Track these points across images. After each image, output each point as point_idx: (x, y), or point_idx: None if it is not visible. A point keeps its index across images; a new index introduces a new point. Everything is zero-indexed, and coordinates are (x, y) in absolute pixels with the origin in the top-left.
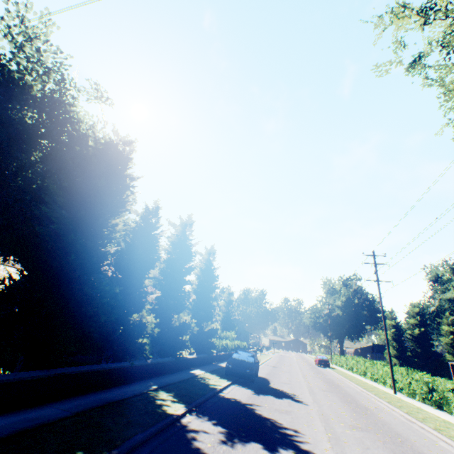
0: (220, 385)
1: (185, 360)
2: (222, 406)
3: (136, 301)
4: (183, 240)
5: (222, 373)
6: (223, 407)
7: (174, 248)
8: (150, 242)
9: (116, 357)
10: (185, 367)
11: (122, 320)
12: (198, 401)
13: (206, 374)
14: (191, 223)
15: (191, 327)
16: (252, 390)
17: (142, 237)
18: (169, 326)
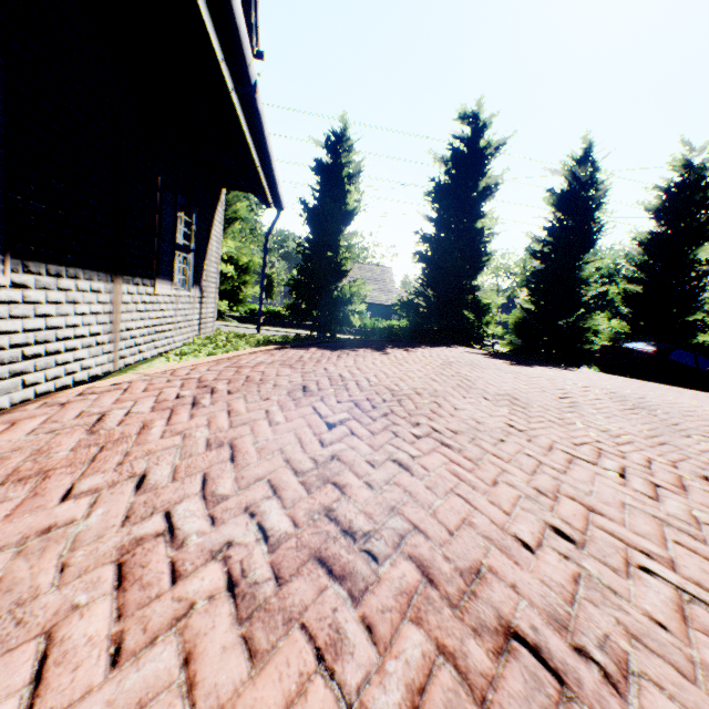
0: None
1: None
2: None
3: None
4: None
5: None
6: None
7: None
8: None
9: None
10: None
11: None
12: None
13: None
14: None
15: None
16: None
17: None
18: None
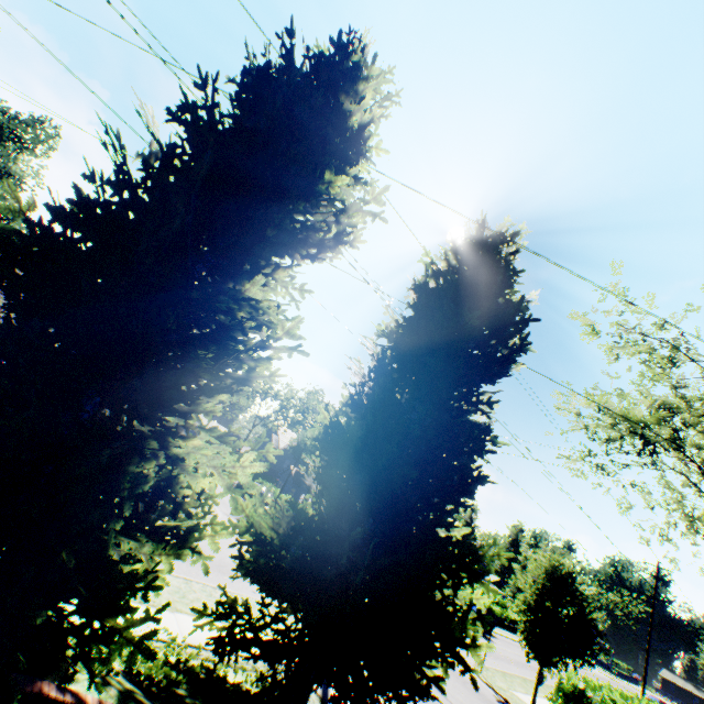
0: None
1: None
2: None
3: None
4: None
5: None
6: None
7: None
8: None
9: None
10: None
11: None
12: None
13: None
14: None
15: None
16: None
17: None
18: None
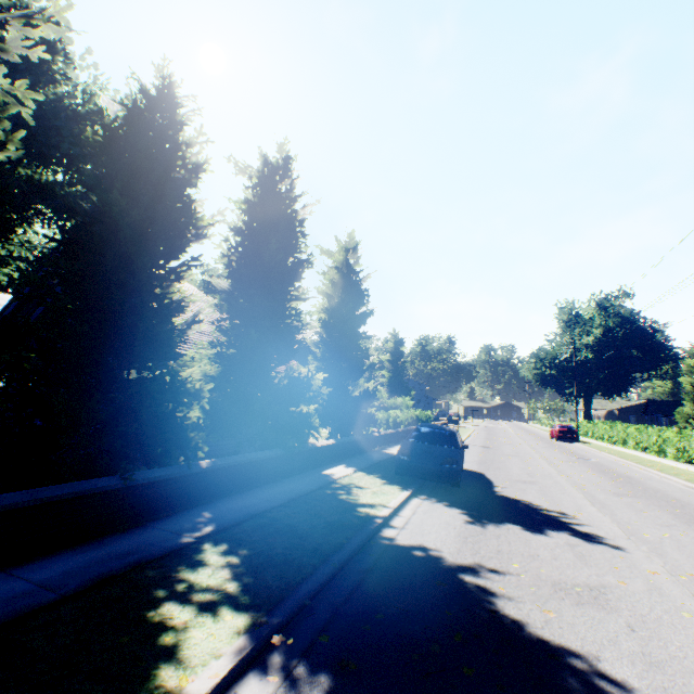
0: (383, 506)
1: (311, 450)
2: (387, 595)
3: (136, 325)
4: (270, 201)
5: (390, 471)
6: (391, 598)
7: (254, 222)
8: (154, 175)
9: (101, 463)
10: (313, 464)
11: (113, 377)
12: (310, 584)
13: (355, 475)
14: (286, 161)
15: (315, 387)
16: (463, 511)
17: (133, 163)
18: (264, 389)
